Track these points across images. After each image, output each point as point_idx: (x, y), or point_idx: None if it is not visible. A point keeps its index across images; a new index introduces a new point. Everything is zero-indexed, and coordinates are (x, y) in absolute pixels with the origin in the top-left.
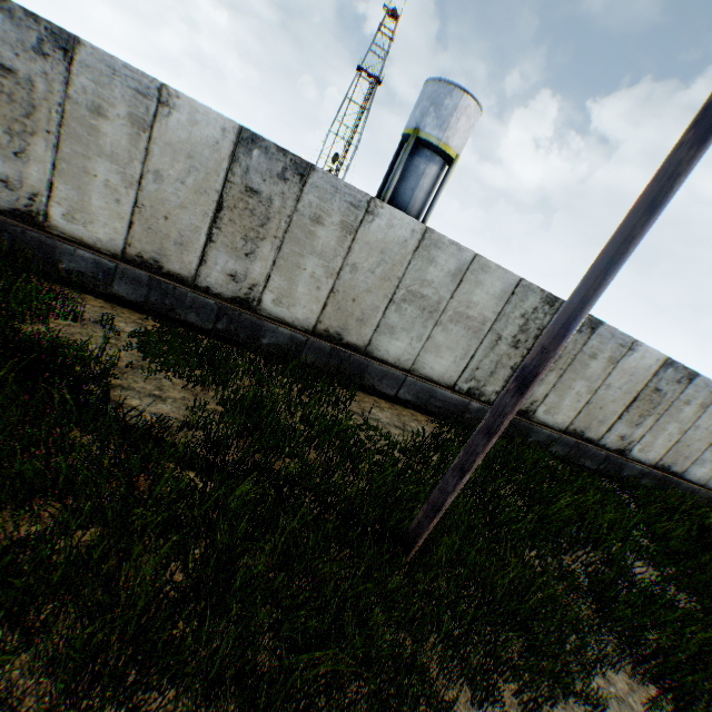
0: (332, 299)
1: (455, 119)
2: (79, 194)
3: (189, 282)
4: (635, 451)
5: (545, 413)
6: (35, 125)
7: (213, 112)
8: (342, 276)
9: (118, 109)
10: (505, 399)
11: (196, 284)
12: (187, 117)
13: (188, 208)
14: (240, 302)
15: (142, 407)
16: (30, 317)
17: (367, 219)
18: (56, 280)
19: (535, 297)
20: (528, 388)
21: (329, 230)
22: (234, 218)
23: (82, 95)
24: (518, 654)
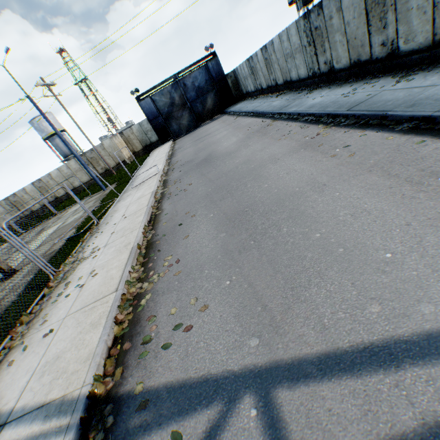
0: None
1: (42, 126)
2: None
3: None
4: (59, 195)
5: (35, 208)
6: None
7: None
8: None
9: None
10: None
11: None
12: None
13: None
14: None
15: None
16: None
17: None
18: None
19: (4, 201)
20: None
21: None
22: None
23: None
24: None
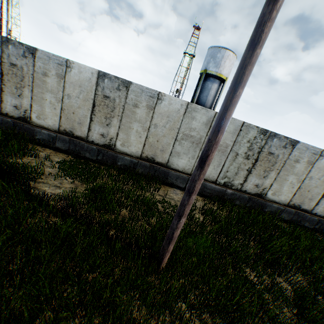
0: (147, 141)
1: (223, 62)
2: (41, 108)
3: (85, 139)
4: None
5: (272, 195)
6: (24, 83)
7: (87, 67)
8: (150, 130)
9: (52, 72)
10: (194, 172)
11: (88, 140)
12: (77, 70)
13: (81, 108)
14: (107, 146)
15: (48, 190)
16: (17, 157)
17: (158, 102)
18: (35, 143)
19: (254, 131)
20: (205, 164)
21: (142, 109)
22: (100, 109)
23: (39, 69)
24: None
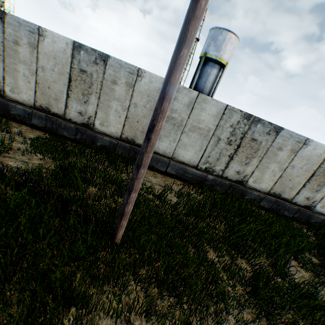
0: (127, 122)
1: (224, 45)
2: (15, 80)
3: (62, 117)
4: (318, 207)
5: (254, 182)
6: None
7: (61, 36)
8: (130, 110)
9: (24, 41)
10: (142, 144)
11: (65, 117)
12: (51, 40)
13: (57, 82)
14: (85, 125)
15: (14, 165)
16: None
17: (138, 79)
18: (10, 119)
19: (237, 115)
20: (152, 135)
21: (121, 87)
22: (77, 85)
23: (10, 37)
24: (167, 307)
